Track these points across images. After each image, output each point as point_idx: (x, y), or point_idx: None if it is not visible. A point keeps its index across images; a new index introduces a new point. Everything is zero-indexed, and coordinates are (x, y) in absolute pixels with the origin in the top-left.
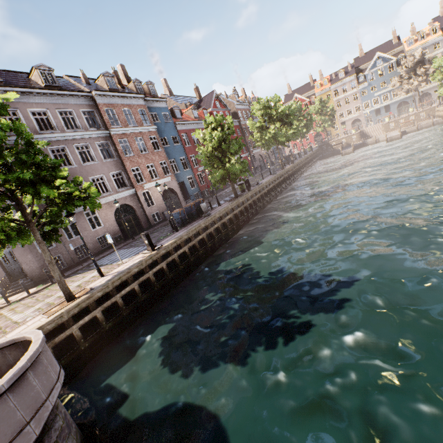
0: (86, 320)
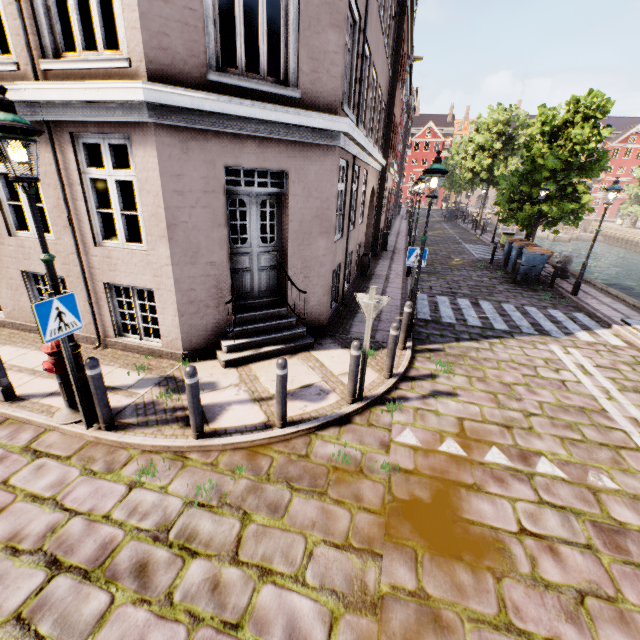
0: None
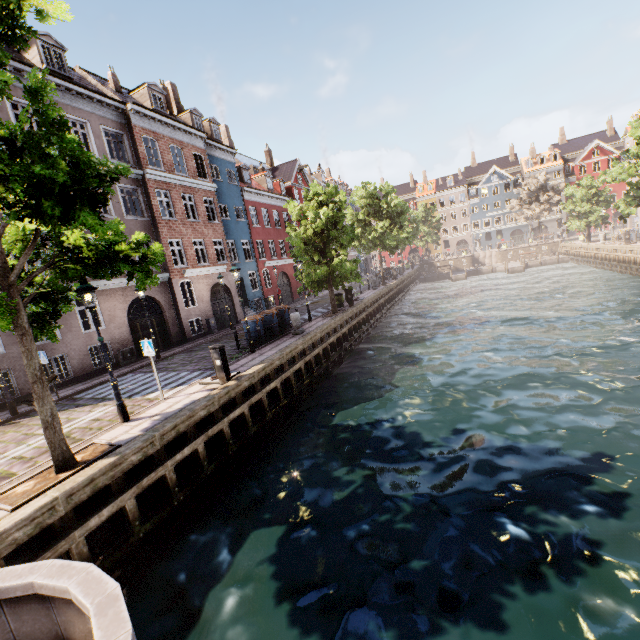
0: (104, 516)
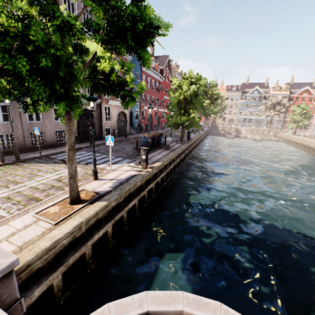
0: (100, 234)
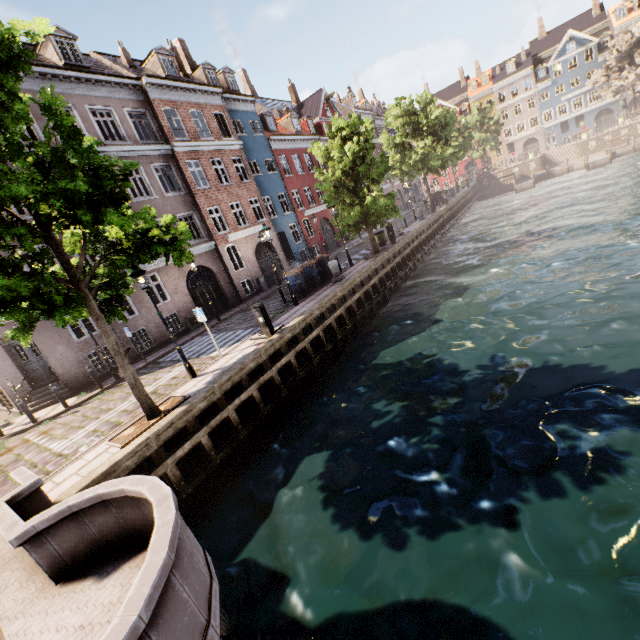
0: (187, 449)
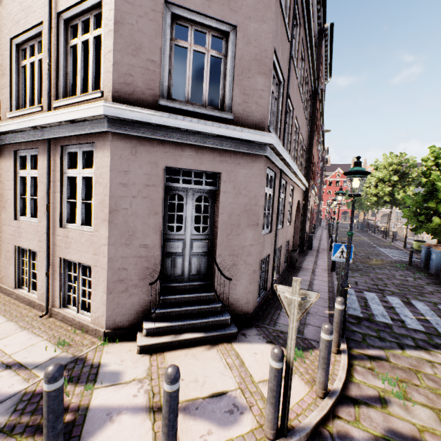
0: None
